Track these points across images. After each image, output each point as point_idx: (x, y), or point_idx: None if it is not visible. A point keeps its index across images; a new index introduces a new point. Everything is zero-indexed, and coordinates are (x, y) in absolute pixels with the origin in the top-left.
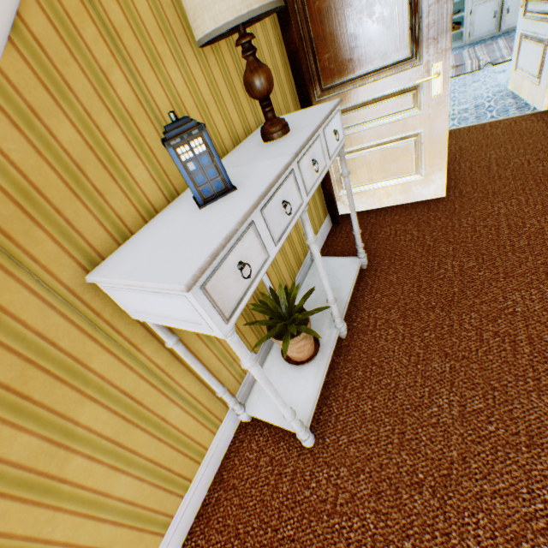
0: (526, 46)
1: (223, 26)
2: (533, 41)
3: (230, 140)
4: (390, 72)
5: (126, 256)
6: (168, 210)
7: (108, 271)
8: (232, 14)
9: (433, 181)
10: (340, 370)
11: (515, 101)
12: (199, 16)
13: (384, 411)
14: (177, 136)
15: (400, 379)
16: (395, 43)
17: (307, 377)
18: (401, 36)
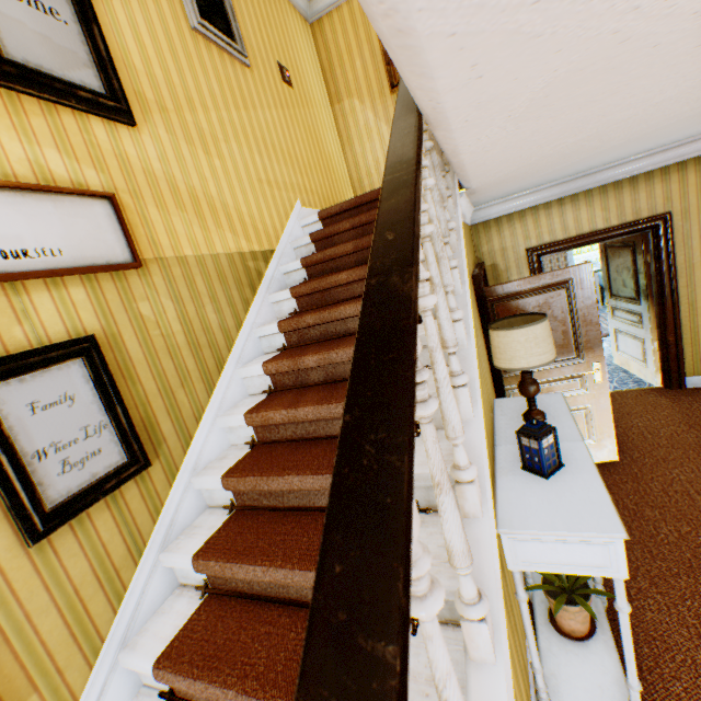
0: (622, 337)
1: (532, 366)
2: (628, 335)
3: (489, 417)
4: (560, 364)
5: (520, 513)
6: (503, 476)
7: (520, 525)
8: (539, 362)
9: (605, 446)
10: (621, 647)
11: (628, 375)
12: (516, 360)
13: (698, 691)
14: (544, 434)
15: (692, 653)
16: (562, 348)
17: (599, 653)
18: (566, 344)
